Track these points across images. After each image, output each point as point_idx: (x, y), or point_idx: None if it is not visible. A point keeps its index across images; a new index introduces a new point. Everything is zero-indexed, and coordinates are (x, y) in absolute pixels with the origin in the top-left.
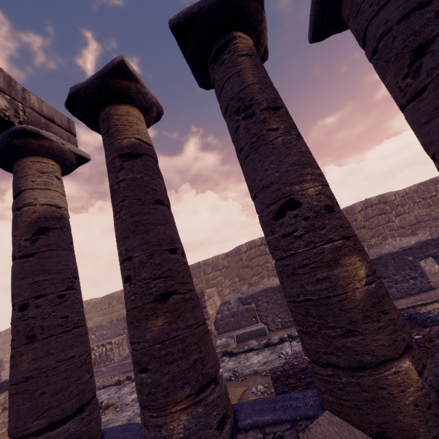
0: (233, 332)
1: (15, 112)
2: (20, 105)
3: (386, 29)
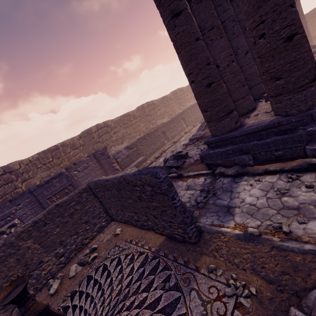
0: (131, 165)
1: None
2: None
3: (240, 20)
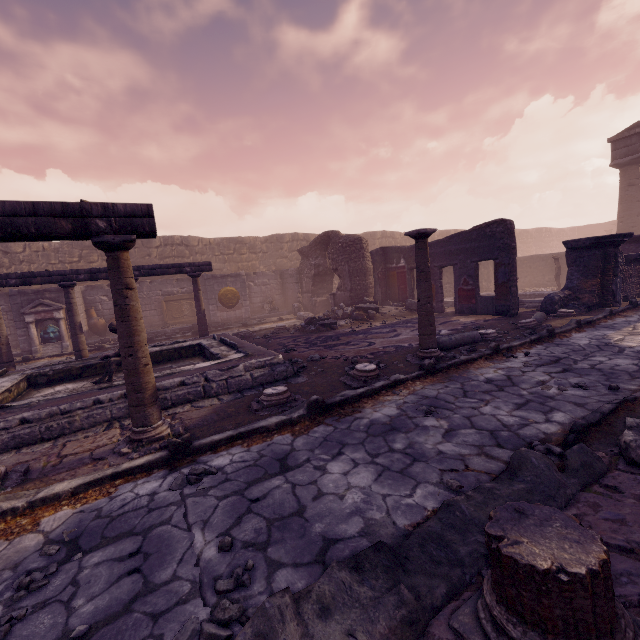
0: None
1: None
2: None
3: None
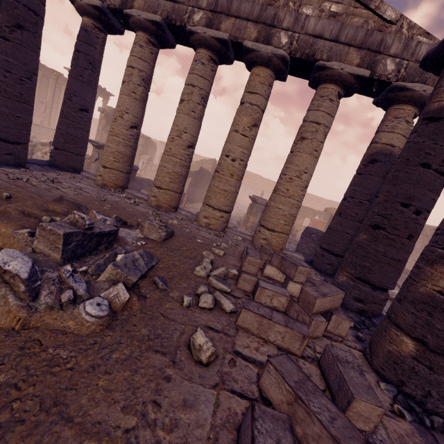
0: None
1: (397, 72)
2: (406, 62)
3: None
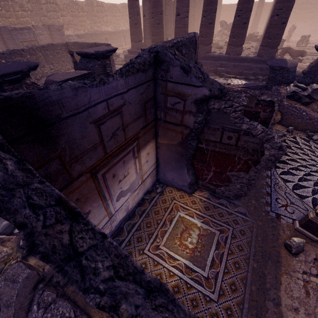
0: None
1: None
2: None
3: None
